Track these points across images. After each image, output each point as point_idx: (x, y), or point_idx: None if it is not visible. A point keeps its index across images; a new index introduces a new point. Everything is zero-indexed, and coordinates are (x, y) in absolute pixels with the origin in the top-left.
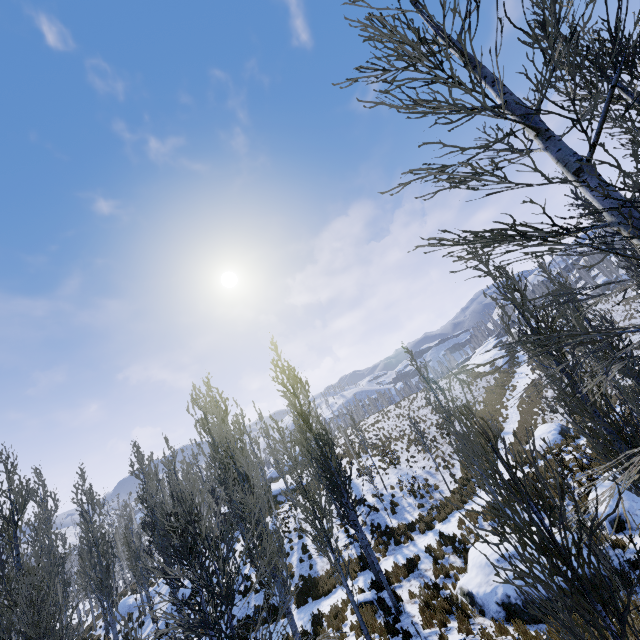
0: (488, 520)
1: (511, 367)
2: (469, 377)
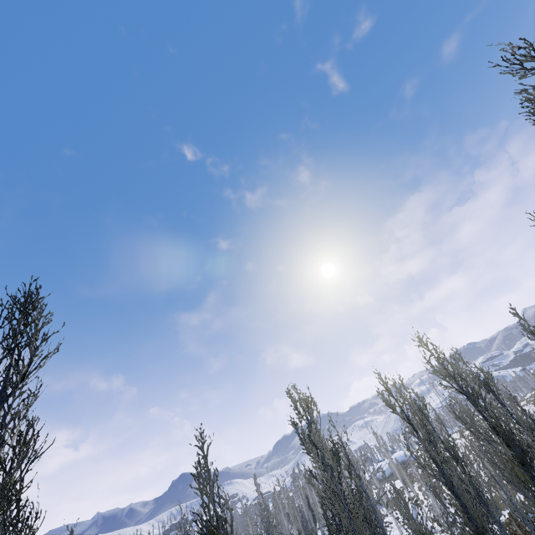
0: None
1: None
2: None
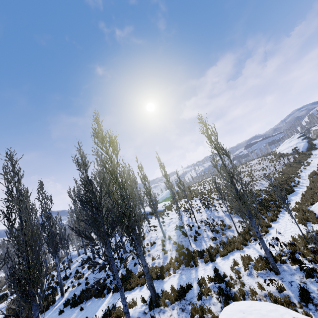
0: (258, 270)
1: (308, 151)
2: (275, 156)
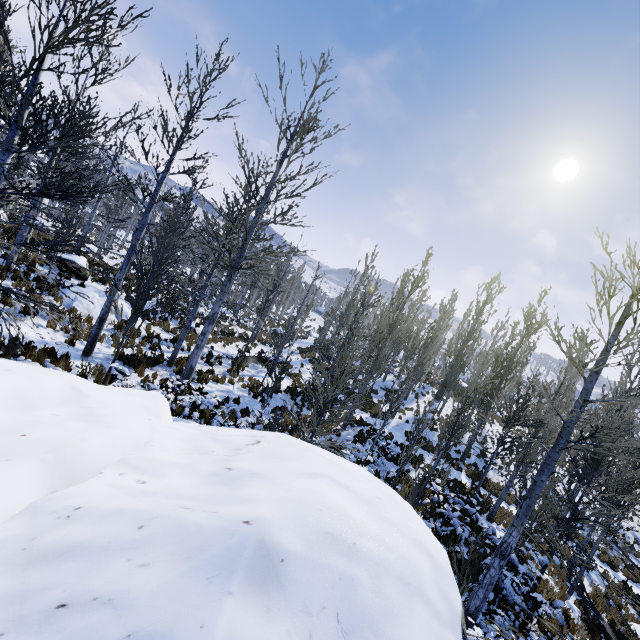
0: None
1: None
2: None
